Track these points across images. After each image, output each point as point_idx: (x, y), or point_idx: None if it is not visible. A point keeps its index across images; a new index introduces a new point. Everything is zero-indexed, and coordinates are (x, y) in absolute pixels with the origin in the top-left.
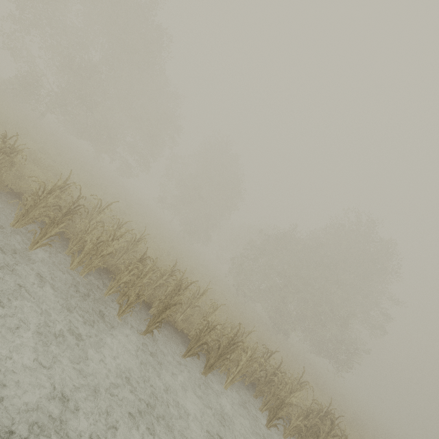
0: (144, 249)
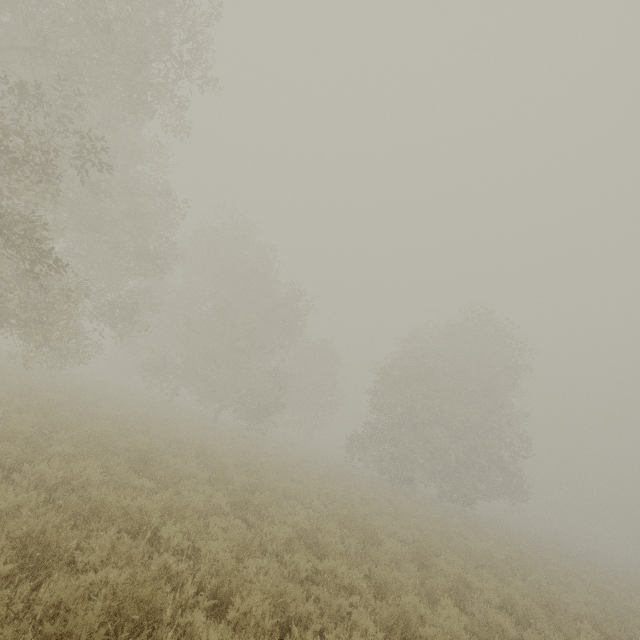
0: (562, 622)
